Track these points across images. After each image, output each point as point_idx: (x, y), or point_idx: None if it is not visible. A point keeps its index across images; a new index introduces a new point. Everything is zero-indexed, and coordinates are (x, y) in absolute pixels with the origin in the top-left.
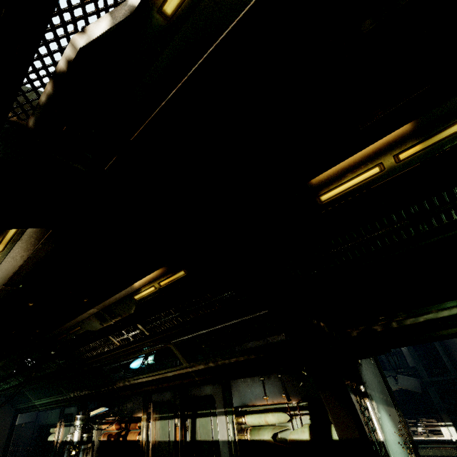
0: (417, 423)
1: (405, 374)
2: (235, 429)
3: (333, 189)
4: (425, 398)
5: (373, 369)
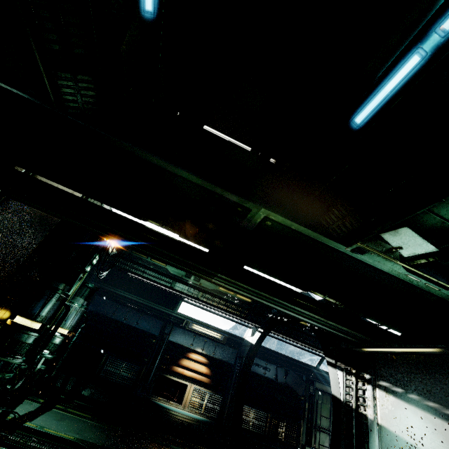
0: None
1: None
2: None
3: None
4: None
5: (447, 373)
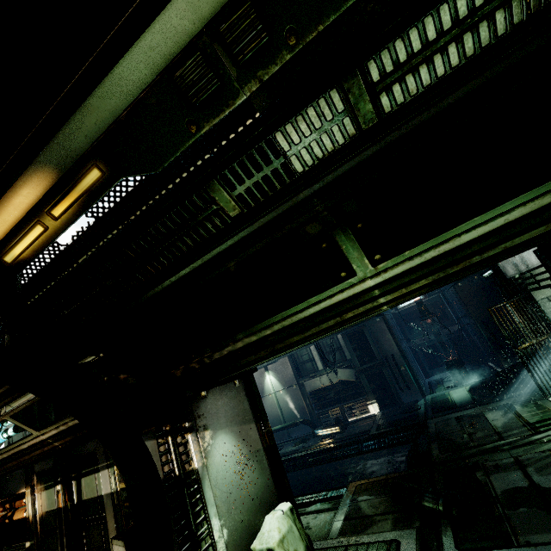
0: (352, 406)
1: (344, 367)
2: (117, 480)
3: (10, 250)
4: (358, 384)
5: (234, 393)
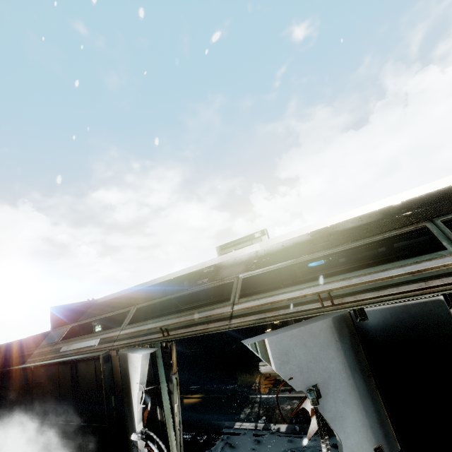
0: None
1: None
2: None
3: None
4: None
5: None
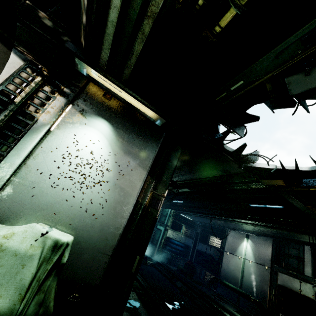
0: None
1: None
2: None
3: None
4: None
5: (144, 130)
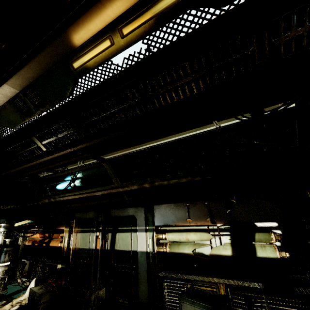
0: None
1: None
2: (155, 243)
3: None
4: None
5: None
